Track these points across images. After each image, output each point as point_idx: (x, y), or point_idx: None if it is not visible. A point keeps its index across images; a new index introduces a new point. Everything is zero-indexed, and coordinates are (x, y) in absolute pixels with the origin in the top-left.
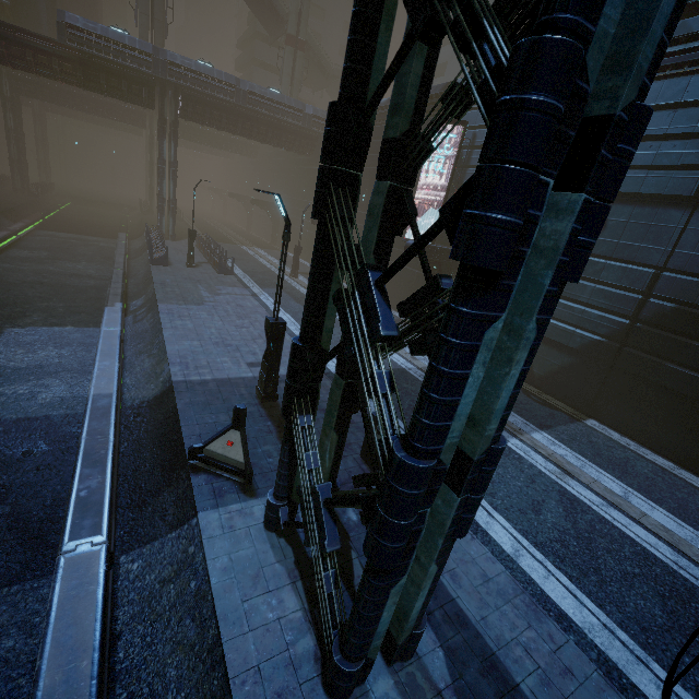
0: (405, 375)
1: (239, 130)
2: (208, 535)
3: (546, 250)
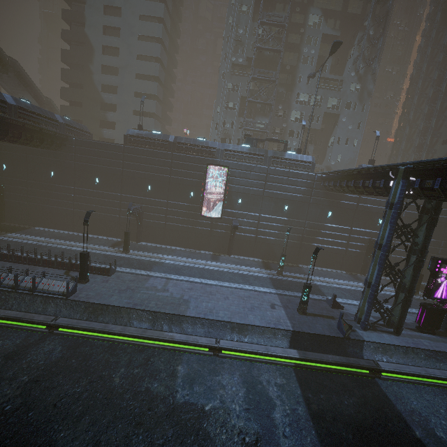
0: (275, 279)
1: (7, 138)
2: (372, 340)
3: (413, 261)
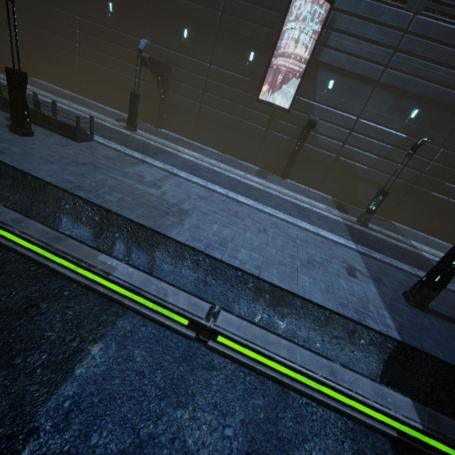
0: (354, 228)
1: None
2: None
3: None
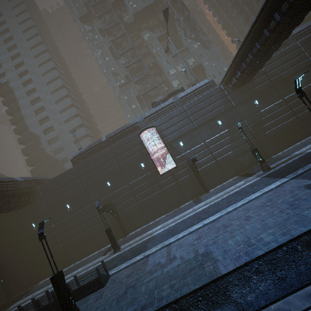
0: (269, 174)
1: None
2: None
3: None
